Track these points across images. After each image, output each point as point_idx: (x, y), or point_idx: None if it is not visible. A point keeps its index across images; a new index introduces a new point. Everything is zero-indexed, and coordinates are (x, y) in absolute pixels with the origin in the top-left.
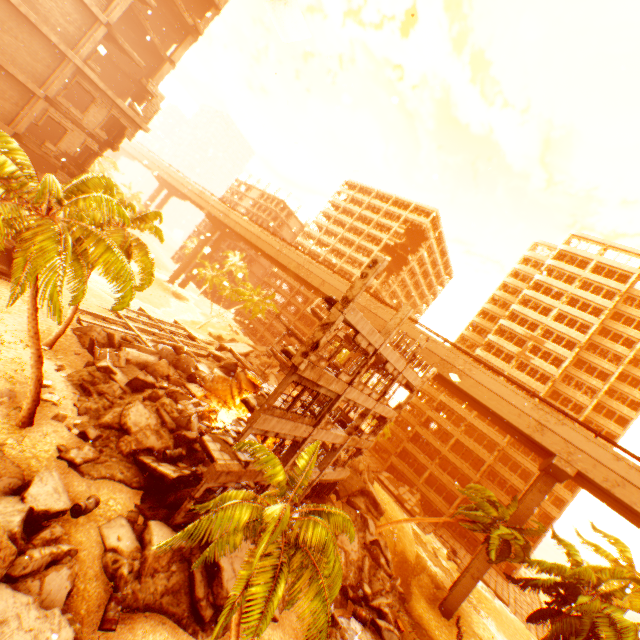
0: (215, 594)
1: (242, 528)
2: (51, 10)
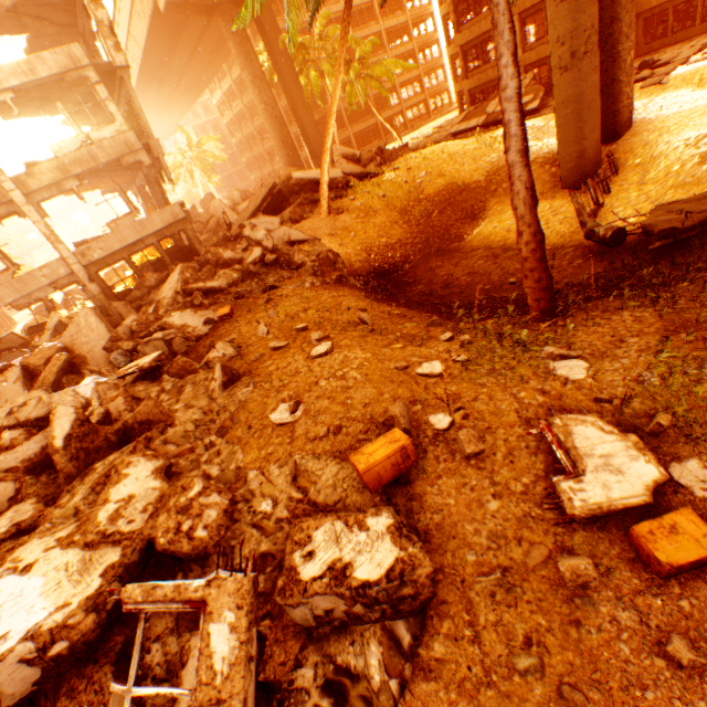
0: None
1: None
2: None
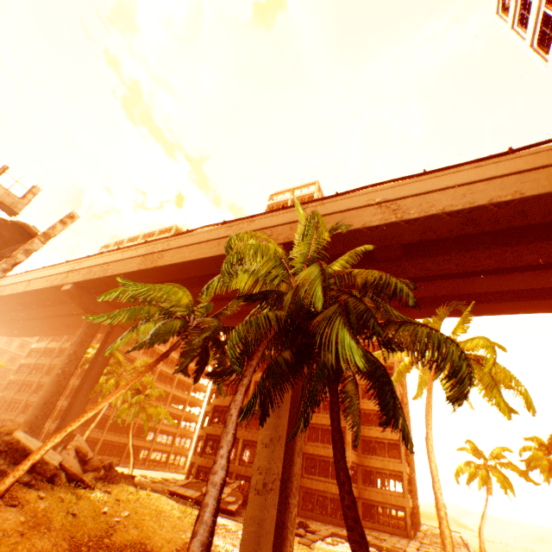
0: None
1: None
2: None
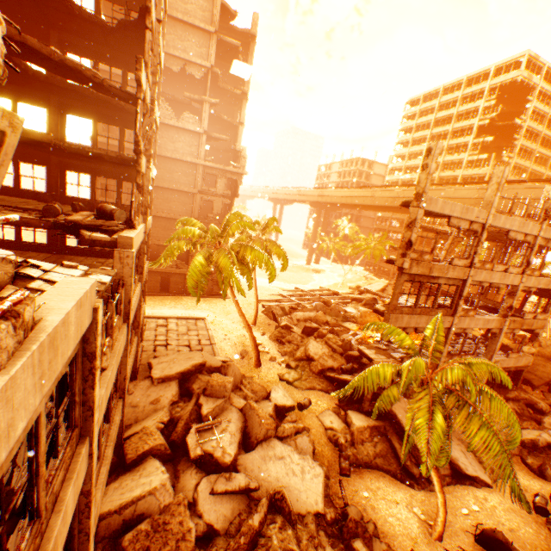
0: (414, 457)
1: (389, 380)
2: (182, 147)
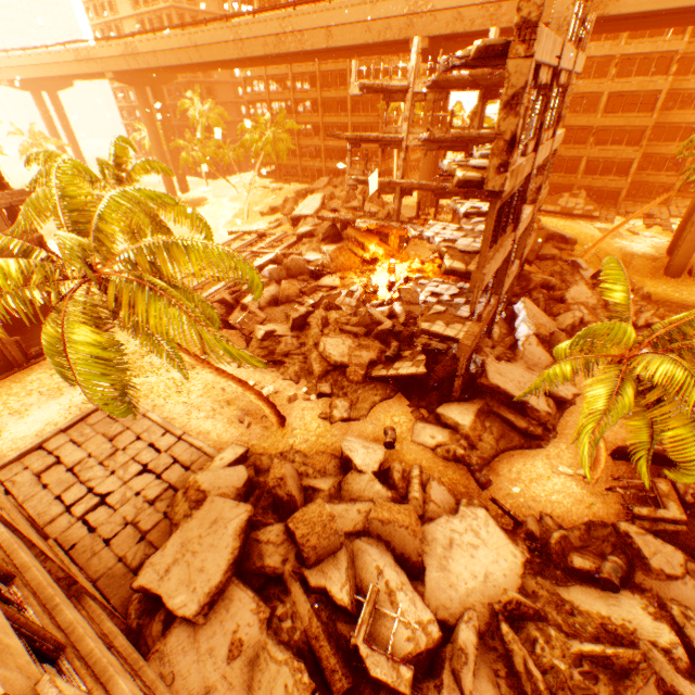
0: (535, 419)
1: (632, 405)
2: None
